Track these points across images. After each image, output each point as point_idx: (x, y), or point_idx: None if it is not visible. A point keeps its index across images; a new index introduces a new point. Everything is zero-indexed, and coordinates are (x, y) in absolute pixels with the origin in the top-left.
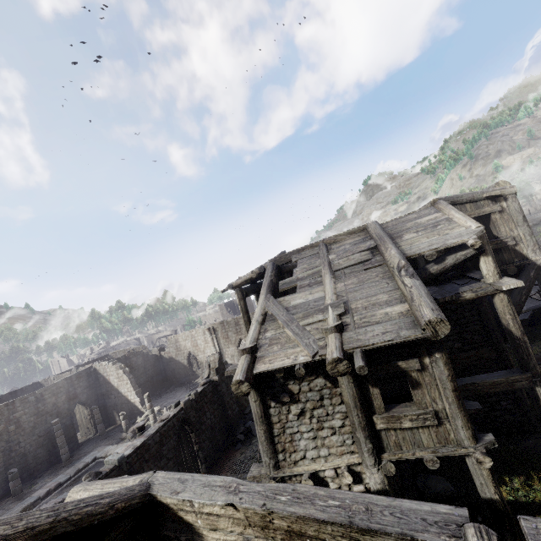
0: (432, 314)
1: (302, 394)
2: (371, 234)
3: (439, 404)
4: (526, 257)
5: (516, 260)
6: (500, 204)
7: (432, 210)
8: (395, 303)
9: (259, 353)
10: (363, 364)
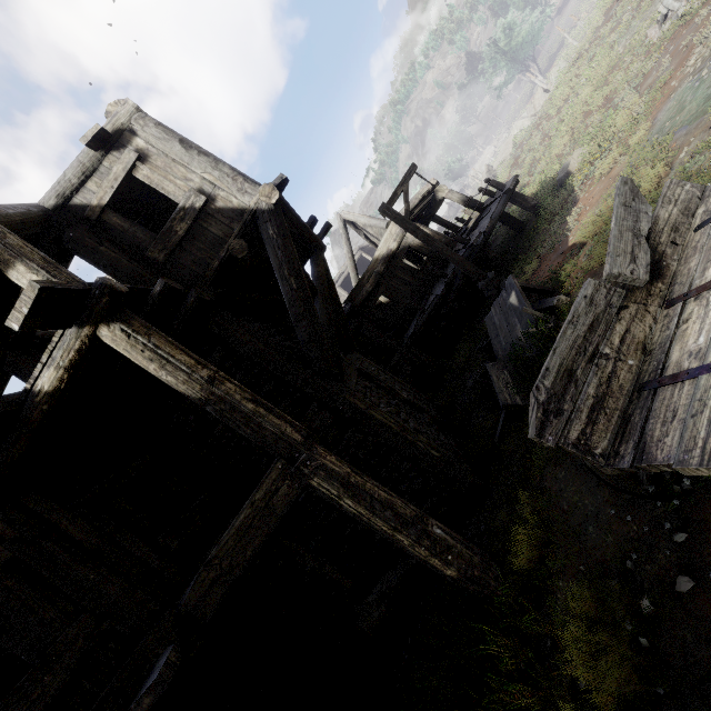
0: None
1: None
2: None
3: None
4: (244, 209)
5: (235, 226)
6: (135, 147)
7: None
8: None
9: None
10: None
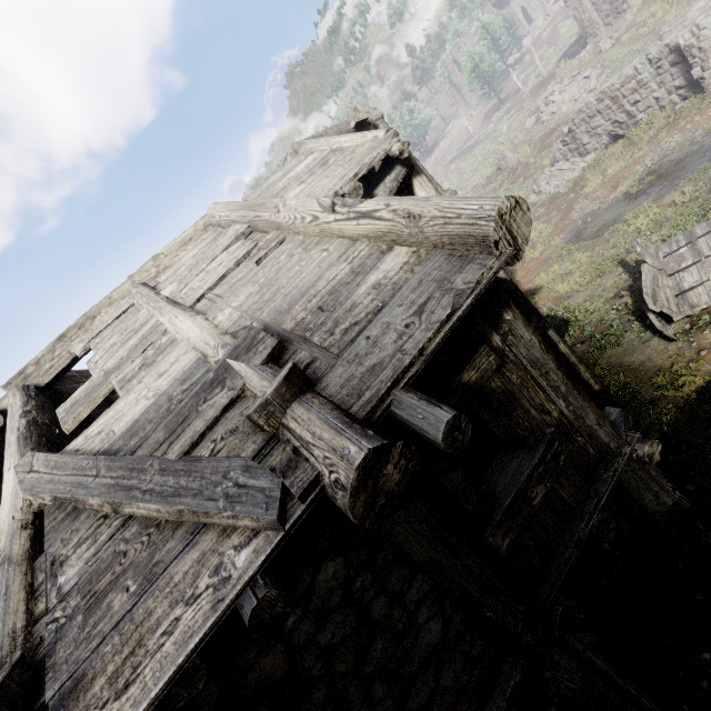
0: (492, 197)
1: (303, 658)
2: (226, 219)
3: (552, 411)
4: None
5: None
6: None
7: (301, 157)
8: (374, 261)
9: (50, 687)
10: (452, 414)
